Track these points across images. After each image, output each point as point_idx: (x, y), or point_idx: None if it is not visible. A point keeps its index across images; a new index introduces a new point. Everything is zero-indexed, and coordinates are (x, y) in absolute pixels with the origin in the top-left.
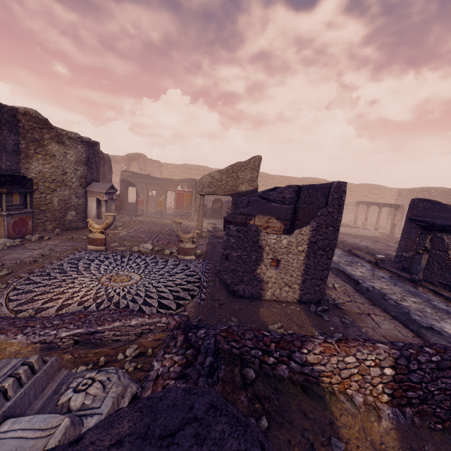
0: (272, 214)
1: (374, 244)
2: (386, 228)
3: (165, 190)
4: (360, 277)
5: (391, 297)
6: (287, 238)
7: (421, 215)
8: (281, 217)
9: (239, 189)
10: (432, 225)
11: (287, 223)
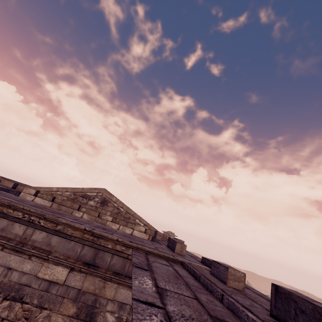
0: None
1: None
2: None
3: None
4: None
5: None
6: None
7: None
8: None
9: None
10: None
11: None
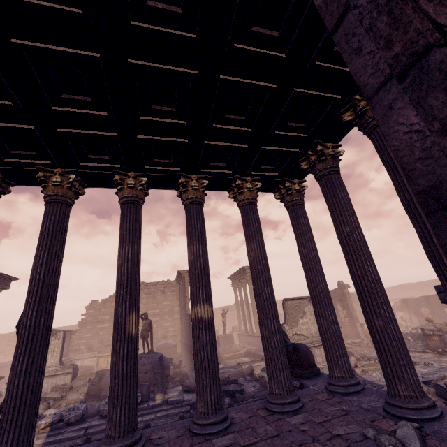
0: (424, 306)
1: None
2: None
3: None
4: None
5: None
6: None
7: None
8: (426, 307)
9: None
10: None
11: (429, 308)
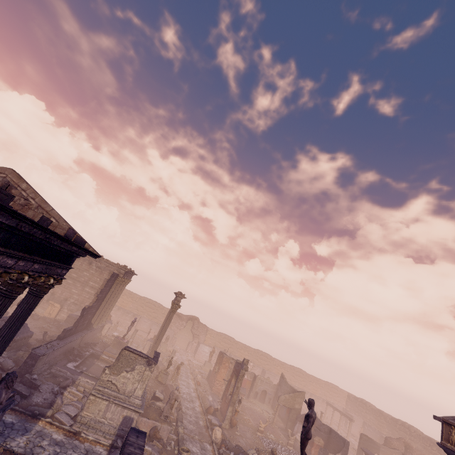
0: (321, 437)
1: None
2: (342, 427)
3: None
4: None
5: None
6: None
7: (364, 443)
8: (323, 439)
9: (295, 406)
10: (368, 454)
11: (325, 442)
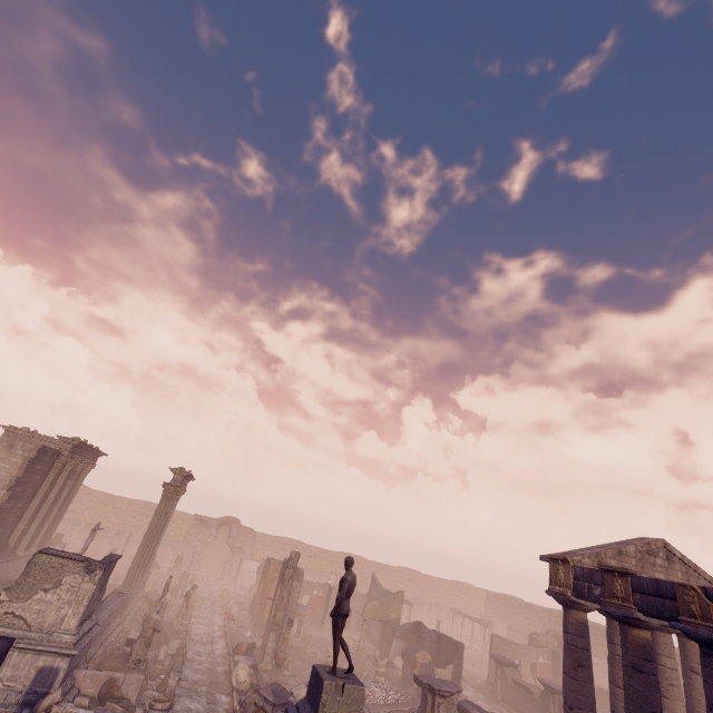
0: (426, 650)
1: (473, 668)
2: (480, 643)
3: (303, 593)
4: (469, 697)
5: (485, 709)
6: (444, 670)
7: (497, 648)
8: (431, 652)
9: (390, 616)
10: (499, 661)
11: (434, 656)
